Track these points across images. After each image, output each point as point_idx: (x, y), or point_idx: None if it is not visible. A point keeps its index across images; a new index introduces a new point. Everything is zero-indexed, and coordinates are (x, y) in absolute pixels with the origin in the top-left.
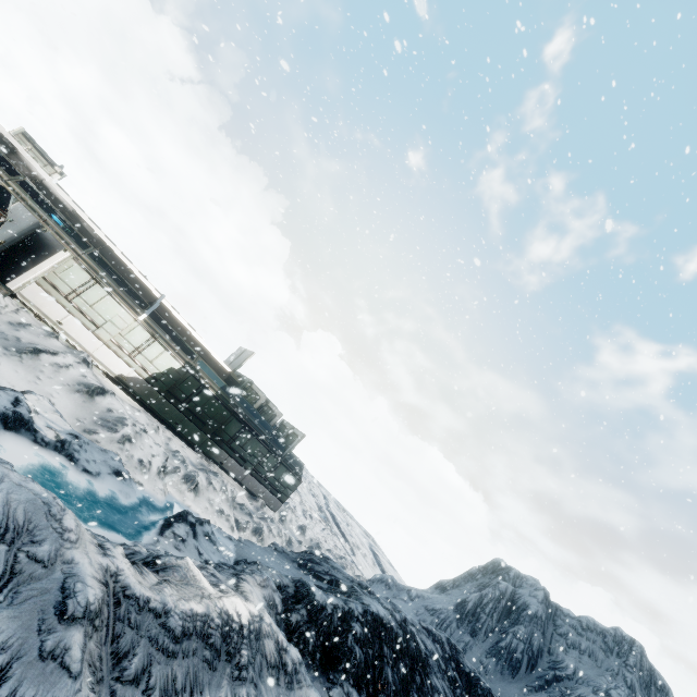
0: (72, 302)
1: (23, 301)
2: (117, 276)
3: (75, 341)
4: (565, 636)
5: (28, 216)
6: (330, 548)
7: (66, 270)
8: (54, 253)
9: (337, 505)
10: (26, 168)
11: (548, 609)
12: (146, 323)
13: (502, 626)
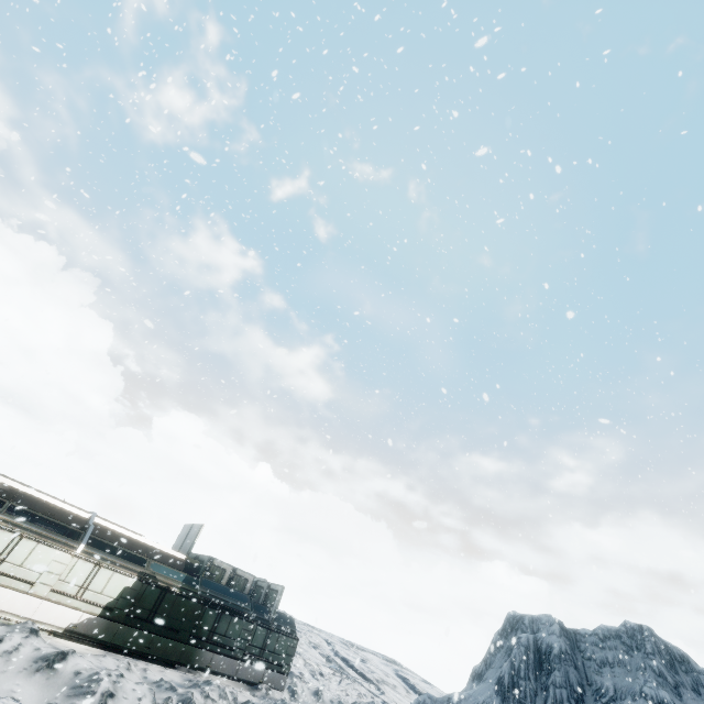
0: None
1: None
2: (32, 514)
3: (9, 613)
4: (593, 657)
5: None
6: (355, 700)
7: None
8: None
9: (344, 644)
10: None
11: (569, 639)
12: (85, 554)
13: (541, 683)
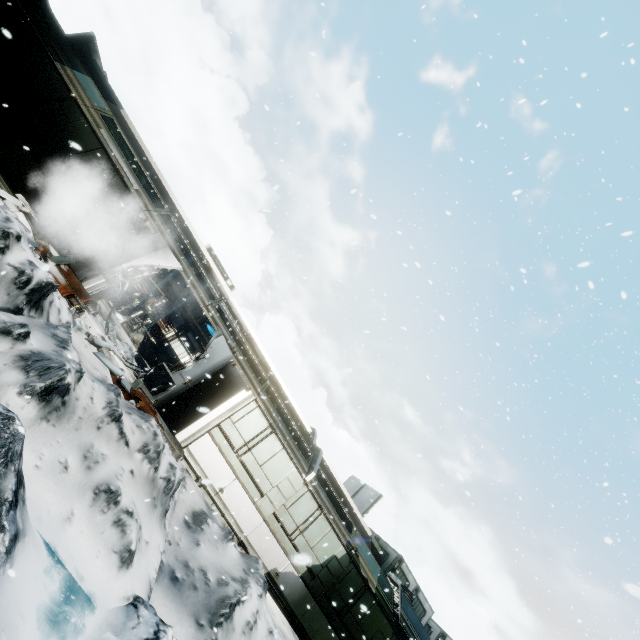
0: (241, 459)
1: (188, 458)
2: None
3: (232, 516)
4: None
5: (224, 349)
6: None
7: (244, 415)
8: (236, 392)
9: None
10: (217, 286)
11: None
12: (311, 485)
13: None
